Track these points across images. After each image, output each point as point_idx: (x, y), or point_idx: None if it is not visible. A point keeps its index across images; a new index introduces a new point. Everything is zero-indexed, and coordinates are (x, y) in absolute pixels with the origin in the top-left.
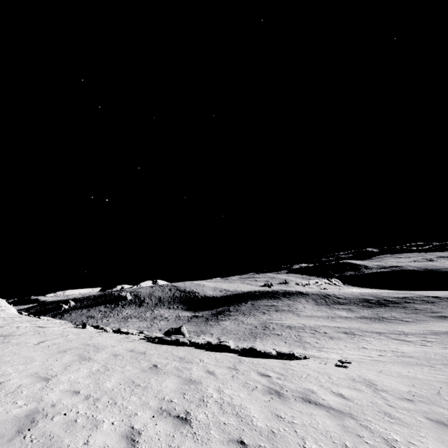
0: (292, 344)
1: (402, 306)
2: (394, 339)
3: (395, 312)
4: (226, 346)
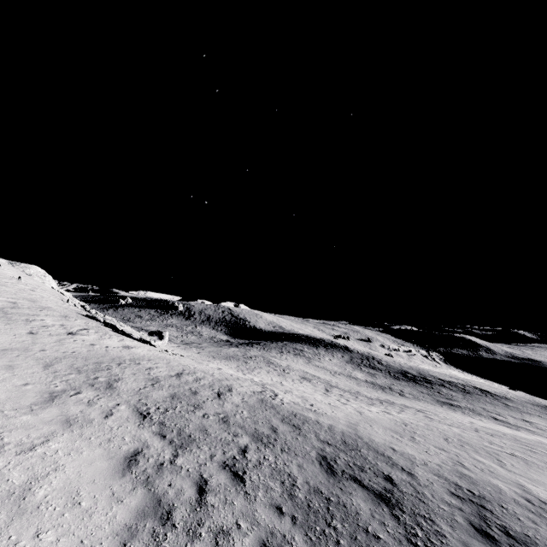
0: (239, 368)
1: (429, 387)
2: (324, 389)
3: (412, 388)
4: (115, 326)
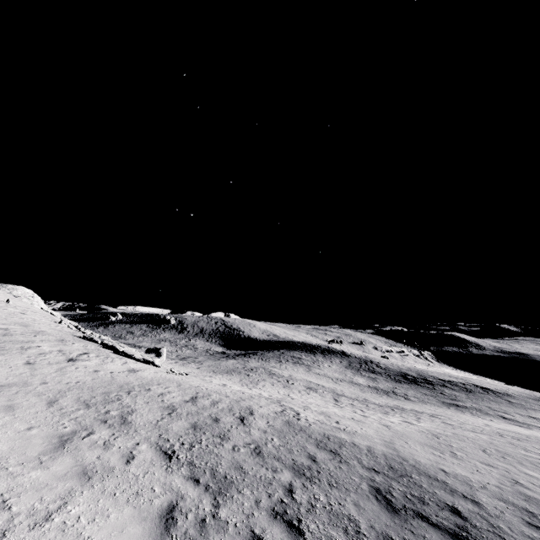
0: (243, 382)
1: (431, 388)
2: (333, 399)
3: (415, 391)
4: (115, 348)
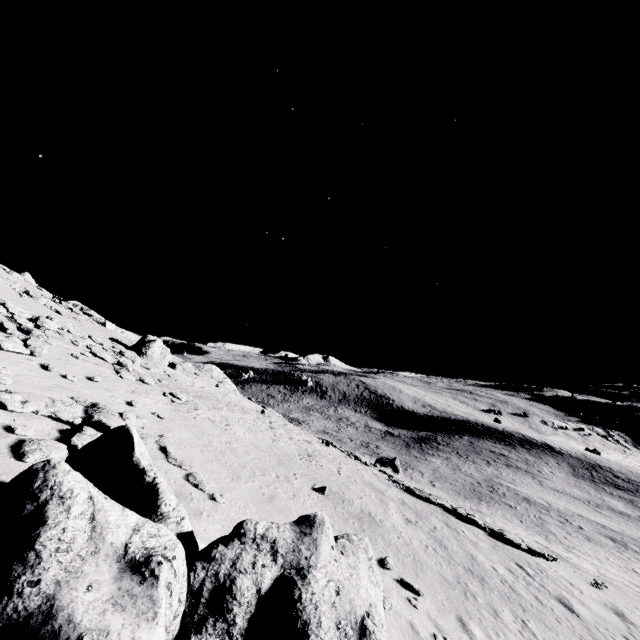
0: (530, 526)
1: None
2: None
3: None
4: (475, 521)
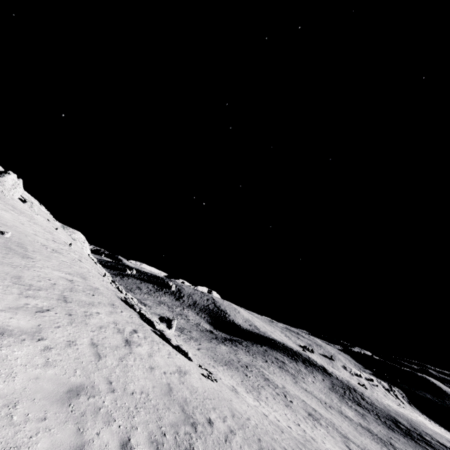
0: (245, 384)
1: None
2: (345, 445)
3: None
4: (153, 323)
